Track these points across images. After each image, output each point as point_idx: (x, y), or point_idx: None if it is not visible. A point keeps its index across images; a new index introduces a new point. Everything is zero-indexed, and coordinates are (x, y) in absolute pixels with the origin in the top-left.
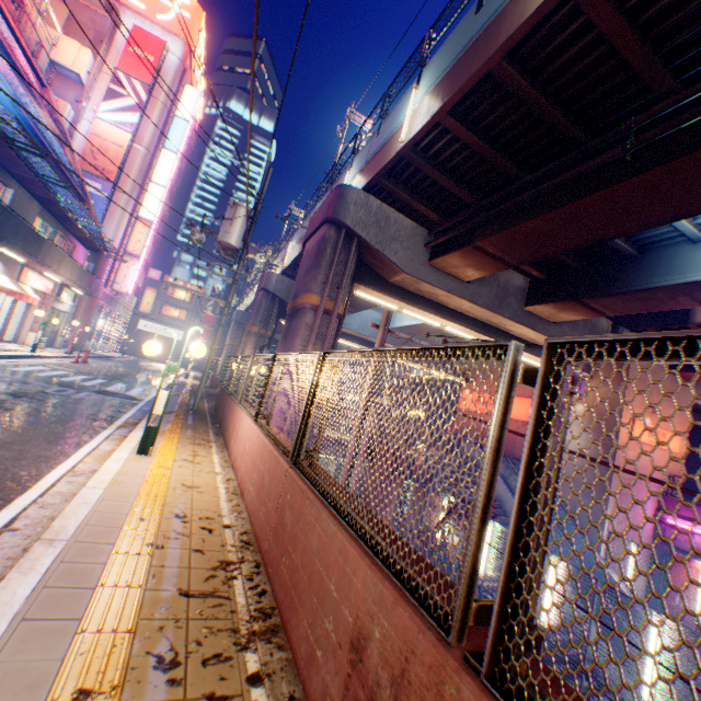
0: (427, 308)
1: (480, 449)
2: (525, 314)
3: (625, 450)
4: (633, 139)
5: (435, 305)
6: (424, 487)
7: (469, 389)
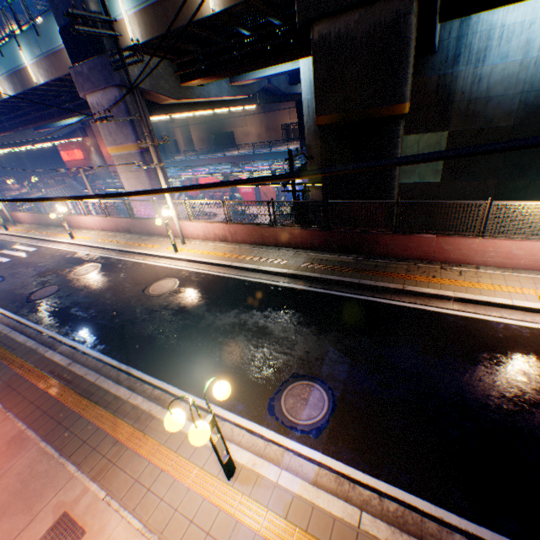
0: (2, 149)
1: (71, 180)
2: (39, 135)
3: (111, 159)
4: (5, 125)
5: (4, 146)
6: (56, 202)
7: (64, 152)
